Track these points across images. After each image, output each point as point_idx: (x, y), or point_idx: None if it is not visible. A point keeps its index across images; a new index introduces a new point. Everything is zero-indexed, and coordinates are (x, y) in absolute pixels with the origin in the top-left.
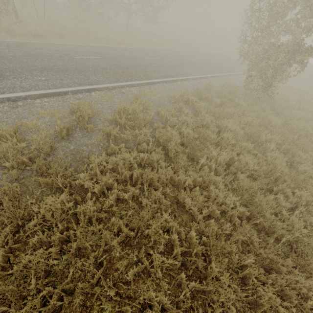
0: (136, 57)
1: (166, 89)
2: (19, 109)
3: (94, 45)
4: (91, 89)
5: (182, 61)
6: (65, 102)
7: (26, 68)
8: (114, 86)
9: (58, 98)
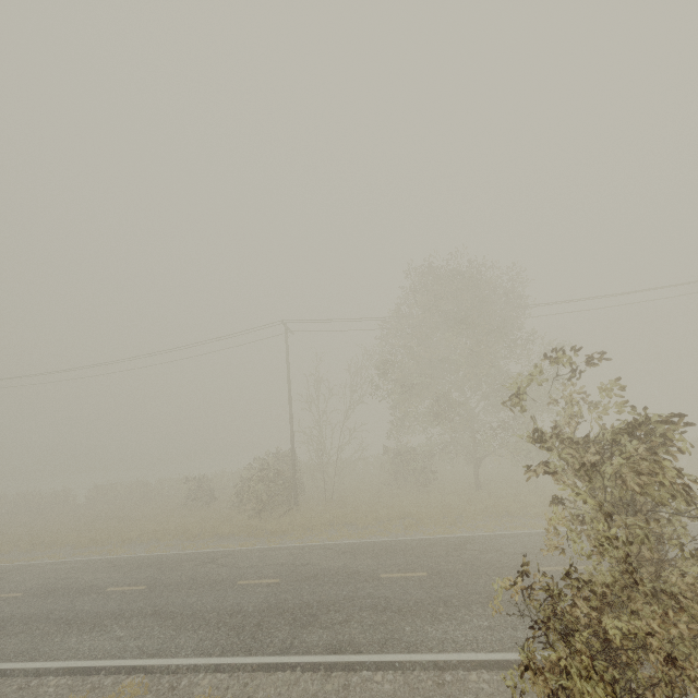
0: (361, 574)
1: (279, 696)
2: (19, 693)
3: (333, 543)
4: (138, 668)
5: (490, 584)
6: (71, 692)
7: (141, 609)
8: (182, 664)
9: (79, 680)
